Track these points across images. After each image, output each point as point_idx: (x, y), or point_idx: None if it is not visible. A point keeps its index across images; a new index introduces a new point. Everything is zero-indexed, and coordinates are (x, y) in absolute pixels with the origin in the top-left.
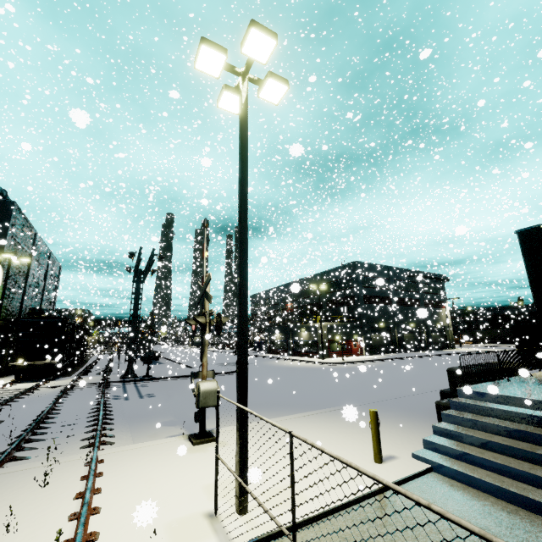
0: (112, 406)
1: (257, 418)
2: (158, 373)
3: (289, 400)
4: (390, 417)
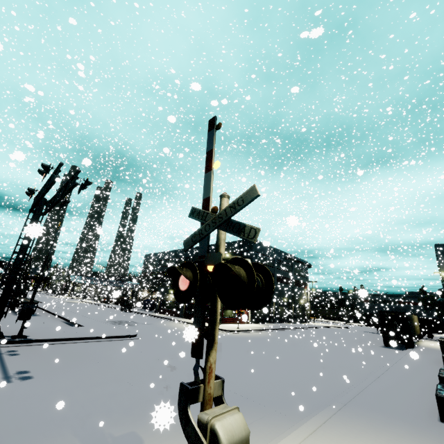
0: None
1: None
2: (35, 331)
3: (236, 392)
4: (408, 437)
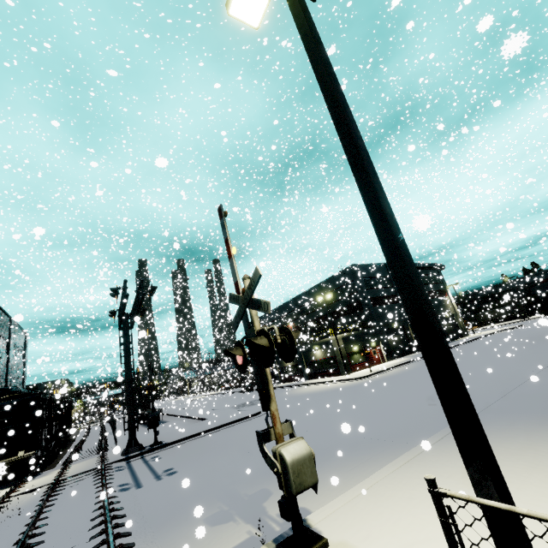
0: (122, 507)
1: (344, 475)
2: (168, 435)
3: (359, 436)
4: (533, 429)
